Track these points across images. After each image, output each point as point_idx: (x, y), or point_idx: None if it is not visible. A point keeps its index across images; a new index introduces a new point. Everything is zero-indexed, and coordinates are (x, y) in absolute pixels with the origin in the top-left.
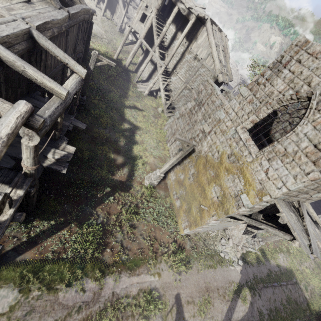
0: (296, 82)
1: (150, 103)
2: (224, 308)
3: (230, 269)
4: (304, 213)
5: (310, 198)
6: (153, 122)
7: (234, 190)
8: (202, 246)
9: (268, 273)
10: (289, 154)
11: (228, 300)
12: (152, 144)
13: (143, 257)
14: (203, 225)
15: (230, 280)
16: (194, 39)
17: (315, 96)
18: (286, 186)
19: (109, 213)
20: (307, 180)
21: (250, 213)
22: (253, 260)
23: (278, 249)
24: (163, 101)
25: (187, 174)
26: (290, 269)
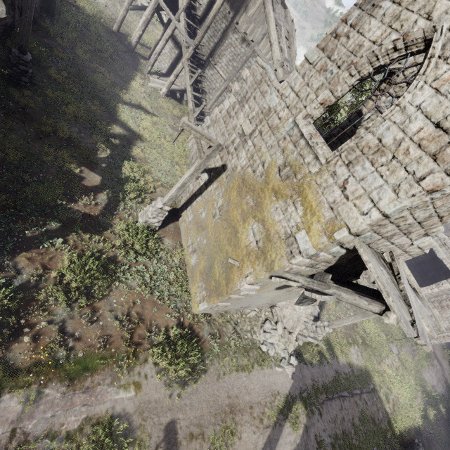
0: (404, 18)
1: (169, 108)
2: (260, 440)
3: (276, 372)
4: (400, 270)
5: (409, 249)
6: (171, 136)
7: (286, 227)
8: (232, 333)
9: (334, 376)
10: (386, 148)
11: (268, 425)
12: (163, 166)
13: (108, 352)
14: (231, 295)
15: (274, 390)
16: (242, 8)
17: (440, 32)
18: (379, 207)
19: (46, 268)
20: (419, 191)
21: (312, 272)
22: (313, 356)
23: (350, 339)
24: (190, 105)
25: (212, 208)
26: (367, 370)
